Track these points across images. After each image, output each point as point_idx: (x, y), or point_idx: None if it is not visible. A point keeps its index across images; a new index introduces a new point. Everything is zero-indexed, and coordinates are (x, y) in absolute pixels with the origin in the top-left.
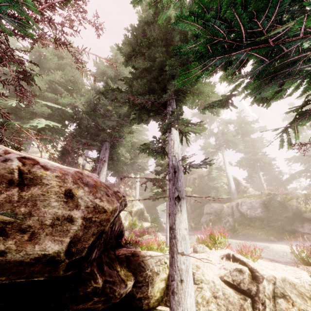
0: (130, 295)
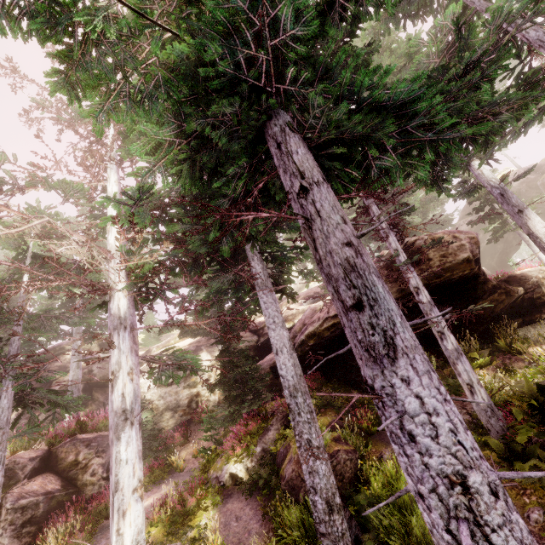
0: (527, 299)
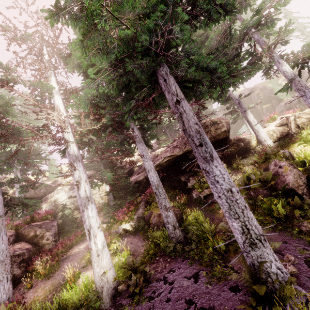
0: (244, 148)
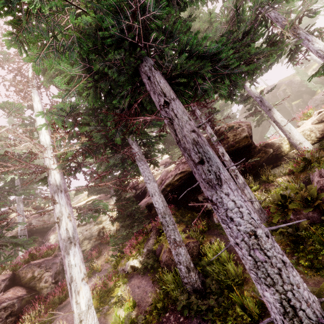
0: (274, 154)
